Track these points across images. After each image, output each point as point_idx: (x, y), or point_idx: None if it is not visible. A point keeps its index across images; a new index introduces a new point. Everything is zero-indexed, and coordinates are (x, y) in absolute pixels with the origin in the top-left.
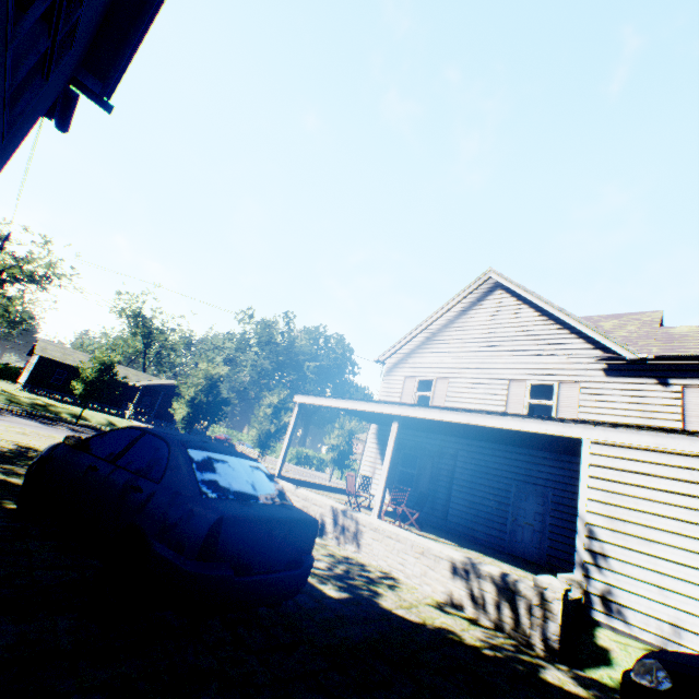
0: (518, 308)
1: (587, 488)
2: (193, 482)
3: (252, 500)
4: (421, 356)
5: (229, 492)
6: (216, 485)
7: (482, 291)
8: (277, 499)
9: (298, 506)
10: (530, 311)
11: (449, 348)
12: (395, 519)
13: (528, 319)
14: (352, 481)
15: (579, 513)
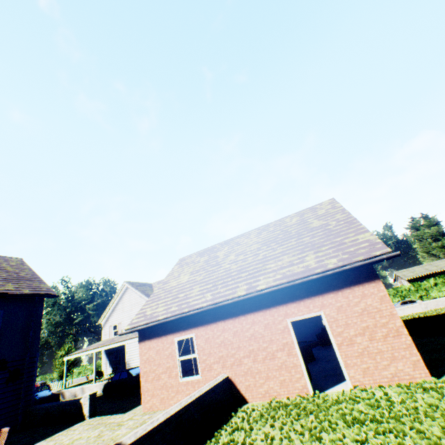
0: (134, 293)
1: (127, 354)
2: (35, 398)
3: (46, 396)
4: (112, 317)
5: (42, 396)
6: (39, 397)
7: (125, 288)
8: (51, 393)
9: (70, 393)
10: (137, 293)
11: (120, 311)
12: (103, 380)
13: (137, 296)
14: (88, 376)
15: (126, 360)
